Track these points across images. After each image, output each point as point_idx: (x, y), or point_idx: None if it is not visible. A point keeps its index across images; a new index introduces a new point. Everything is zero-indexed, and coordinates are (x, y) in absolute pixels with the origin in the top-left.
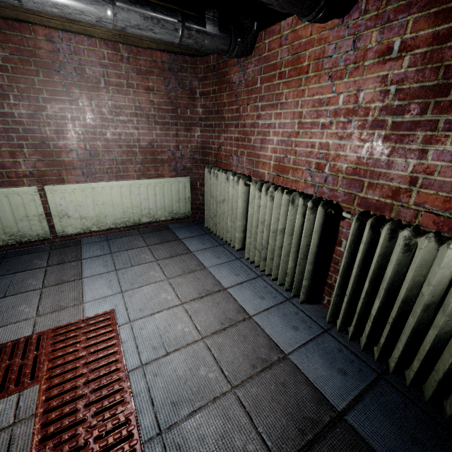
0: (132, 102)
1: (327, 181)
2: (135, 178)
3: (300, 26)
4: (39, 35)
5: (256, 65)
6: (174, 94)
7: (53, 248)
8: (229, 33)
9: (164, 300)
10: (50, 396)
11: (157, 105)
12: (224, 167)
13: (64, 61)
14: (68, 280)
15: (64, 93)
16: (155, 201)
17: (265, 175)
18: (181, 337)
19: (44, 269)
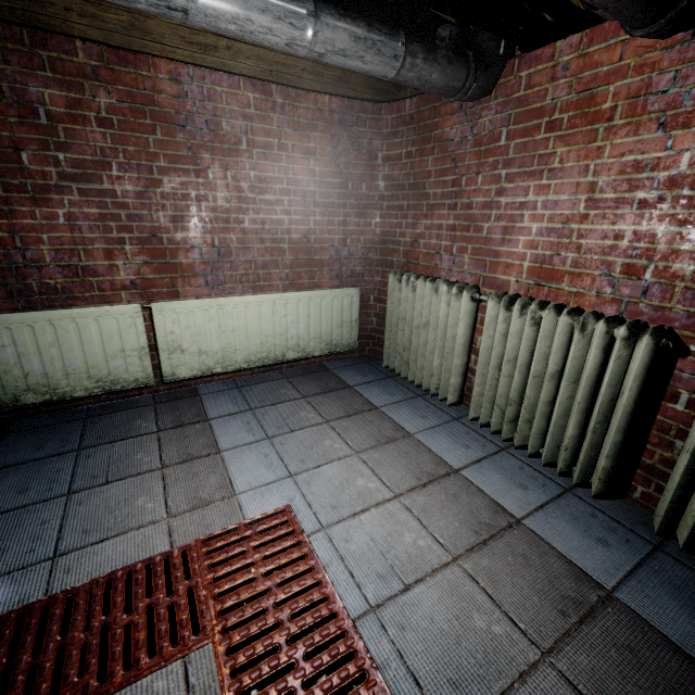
0: (284, 173)
1: (648, 294)
2: (281, 290)
3: (597, 47)
4: (161, 72)
5: (498, 111)
6: (344, 159)
7: (158, 400)
8: (466, 62)
9: (364, 490)
10: (237, 666)
11: (319, 177)
12: (423, 272)
13: (193, 110)
14: (199, 454)
15: (189, 160)
16: (307, 326)
17: (509, 284)
18: (418, 556)
19: (155, 436)
